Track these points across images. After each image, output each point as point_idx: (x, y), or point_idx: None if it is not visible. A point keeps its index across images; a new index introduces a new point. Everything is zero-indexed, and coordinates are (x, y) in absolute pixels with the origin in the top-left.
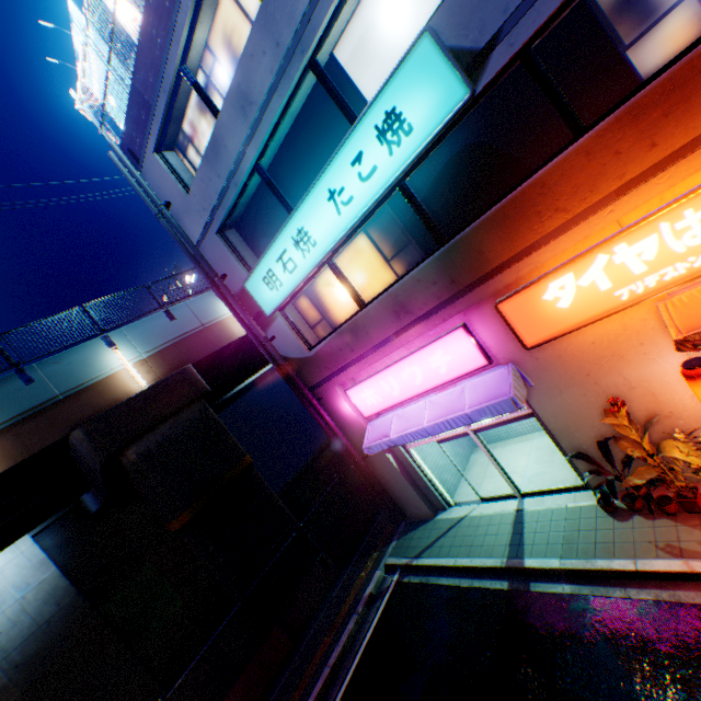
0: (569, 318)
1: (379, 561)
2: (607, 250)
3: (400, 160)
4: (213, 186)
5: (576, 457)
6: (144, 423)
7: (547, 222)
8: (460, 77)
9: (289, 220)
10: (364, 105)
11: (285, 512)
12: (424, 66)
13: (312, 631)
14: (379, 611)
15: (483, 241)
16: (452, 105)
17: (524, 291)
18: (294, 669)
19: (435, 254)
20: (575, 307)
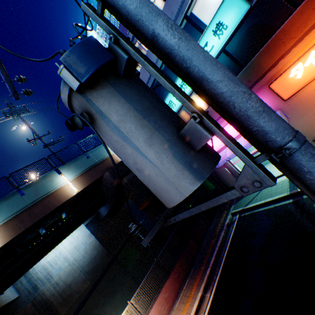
0: (301, 82)
1: (228, 213)
2: (314, 48)
3: (223, 40)
4: (146, 75)
5: (314, 140)
6: (127, 169)
7: (287, 45)
8: (245, 2)
9: (178, 78)
10: (204, 27)
11: (182, 203)
12: (230, 2)
13: (205, 241)
14: (233, 227)
15: (260, 61)
16: (243, 13)
17: (280, 77)
18: (201, 253)
19: (240, 73)
20: (304, 76)
